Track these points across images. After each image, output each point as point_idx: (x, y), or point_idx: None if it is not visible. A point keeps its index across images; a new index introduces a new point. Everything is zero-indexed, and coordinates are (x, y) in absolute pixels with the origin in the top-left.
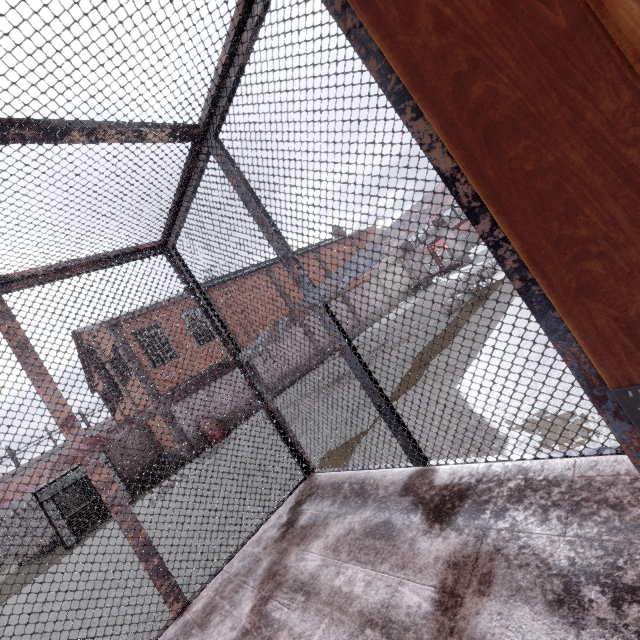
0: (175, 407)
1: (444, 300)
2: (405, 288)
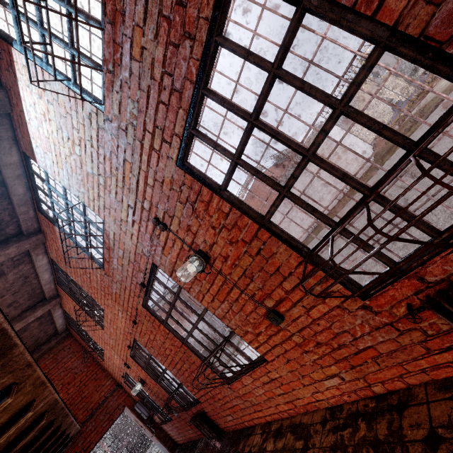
0: None
1: None
2: None
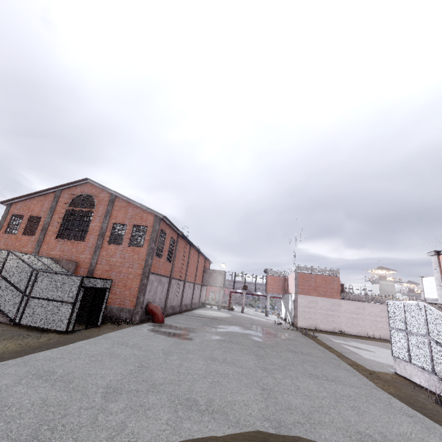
0: (148, 284)
1: (274, 326)
2: (203, 301)
